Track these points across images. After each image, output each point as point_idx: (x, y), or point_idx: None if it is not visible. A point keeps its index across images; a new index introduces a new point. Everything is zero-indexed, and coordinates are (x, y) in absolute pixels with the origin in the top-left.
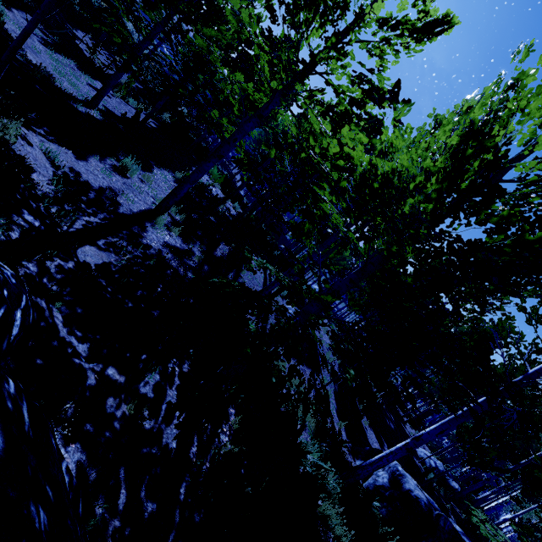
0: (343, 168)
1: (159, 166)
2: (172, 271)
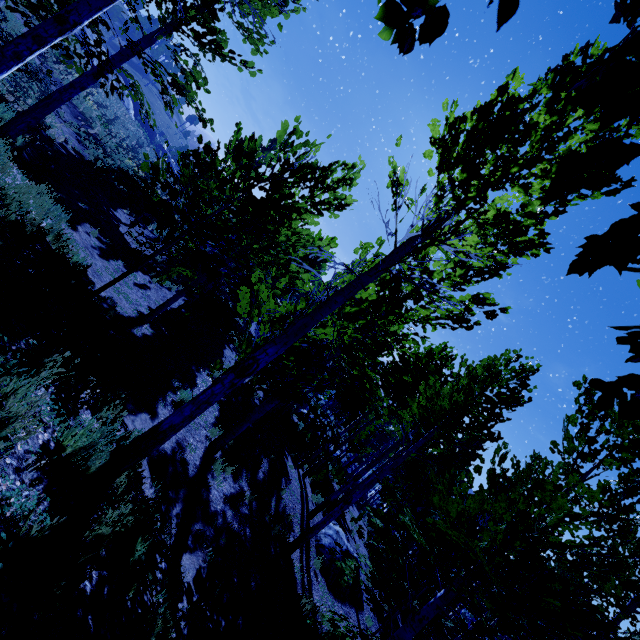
0: (433, 529)
1: (199, 368)
2: (237, 539)
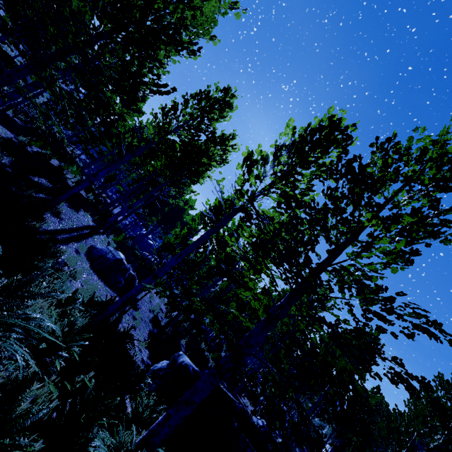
0: None
1: (2, 125)
2: None
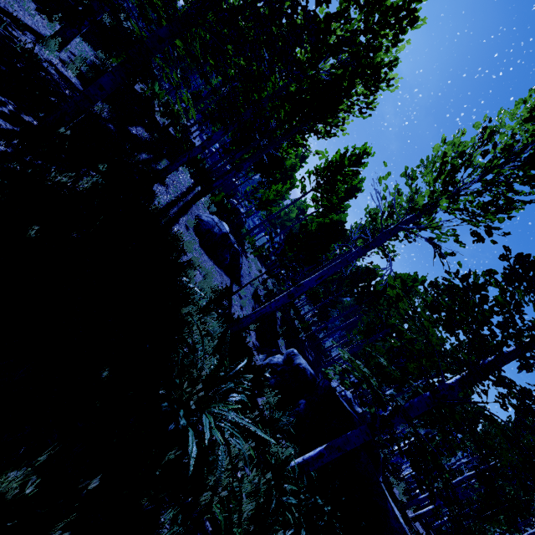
0: None
1: None
2: (50, 78)
